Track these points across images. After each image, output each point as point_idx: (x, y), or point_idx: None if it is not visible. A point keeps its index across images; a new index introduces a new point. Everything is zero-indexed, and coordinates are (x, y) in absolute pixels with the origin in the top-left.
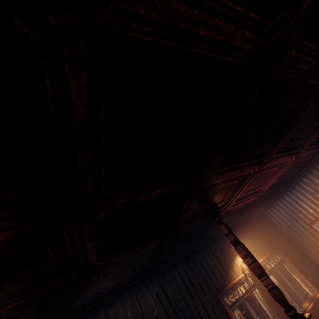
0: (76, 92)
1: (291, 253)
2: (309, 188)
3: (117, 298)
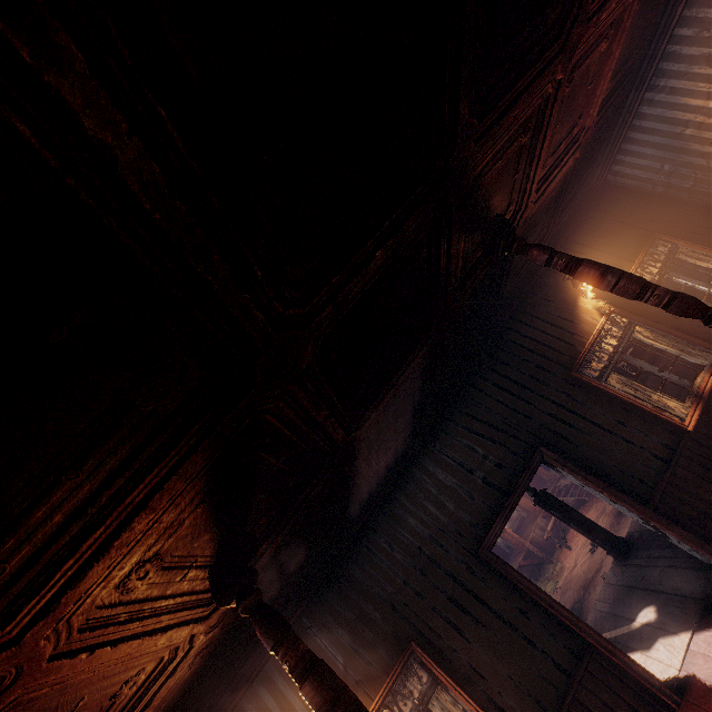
0: (90, 108)
1: (687, 226)
2: (696, 48)
3: (410, 468)
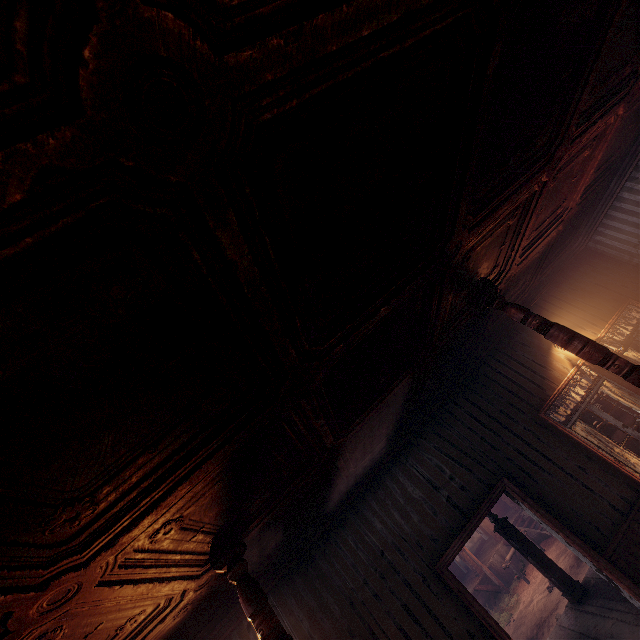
0: (235, 248)
1: None
2: None
3: (383, 475)
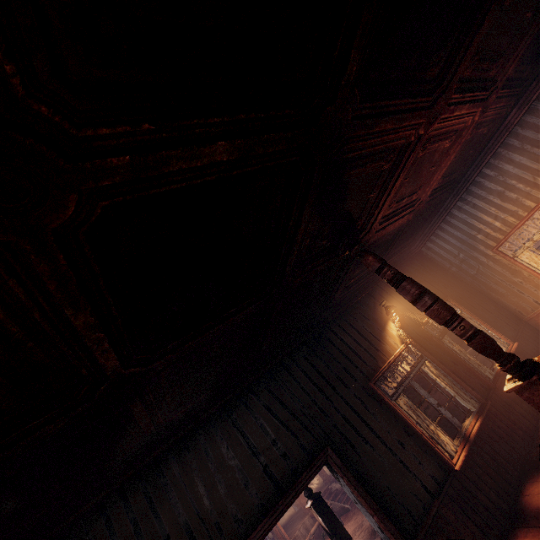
0: None
1: (468, 300)
2: (494, 184)
3: (197, 433)
